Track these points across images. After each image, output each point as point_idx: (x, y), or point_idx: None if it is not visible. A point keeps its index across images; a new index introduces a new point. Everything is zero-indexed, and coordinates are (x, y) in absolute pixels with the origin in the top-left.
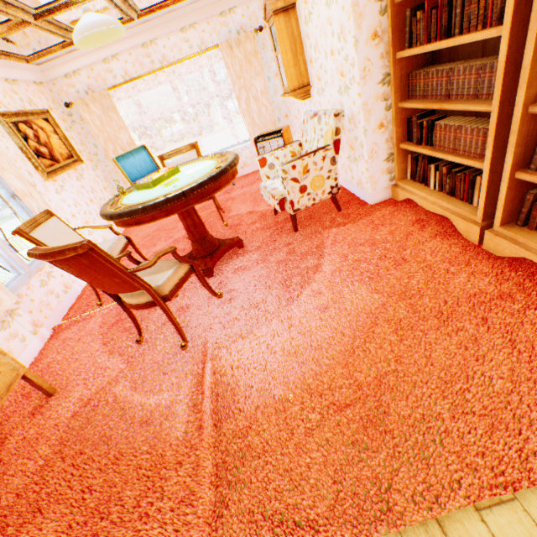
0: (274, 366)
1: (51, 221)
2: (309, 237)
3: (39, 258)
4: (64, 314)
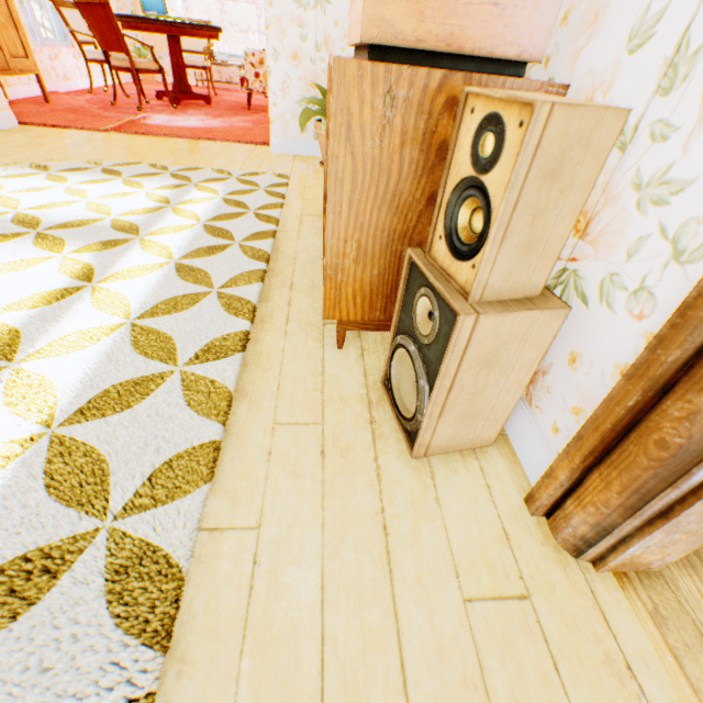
0: (182, 123)
1: (75, 12)
2: (253, 114)
3: (79, 0)
4: (59, 92)
